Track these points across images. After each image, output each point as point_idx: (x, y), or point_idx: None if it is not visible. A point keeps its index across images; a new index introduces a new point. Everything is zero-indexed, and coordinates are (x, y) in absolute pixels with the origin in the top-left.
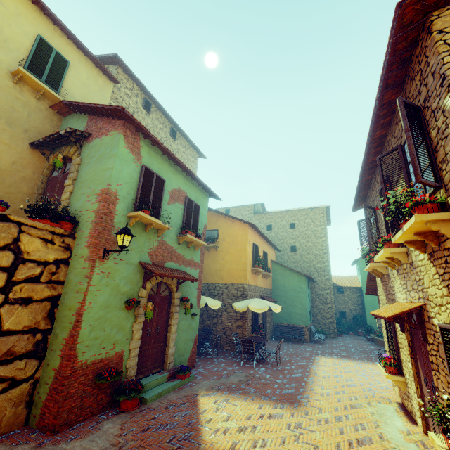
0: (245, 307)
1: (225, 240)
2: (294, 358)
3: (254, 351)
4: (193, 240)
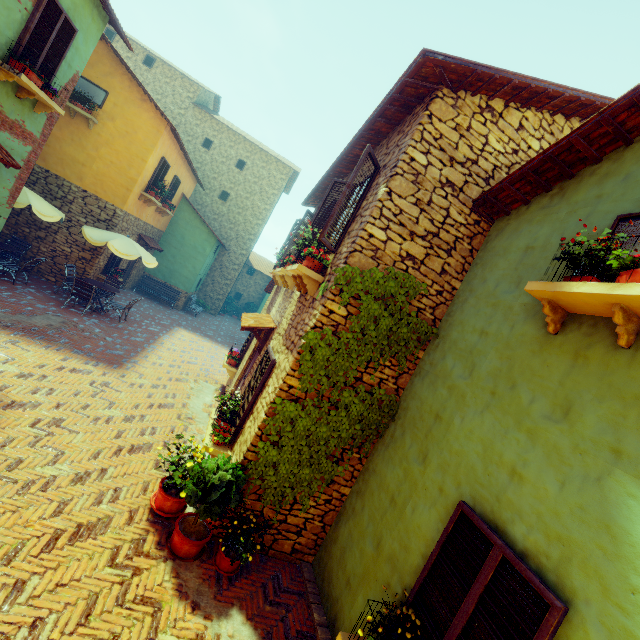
0: (101, 242)
1: (114, 120)
2: (149, 321)
3: (91, 298)
4: (34, 91)
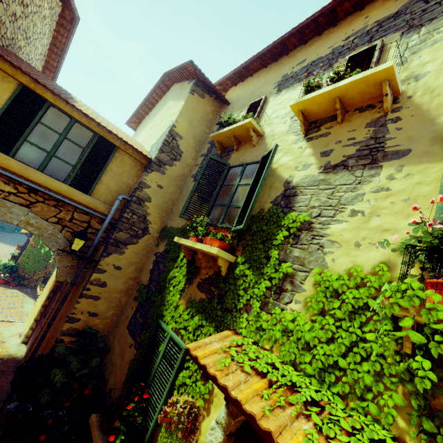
0: None
1: None
2: None
3: None
4: None
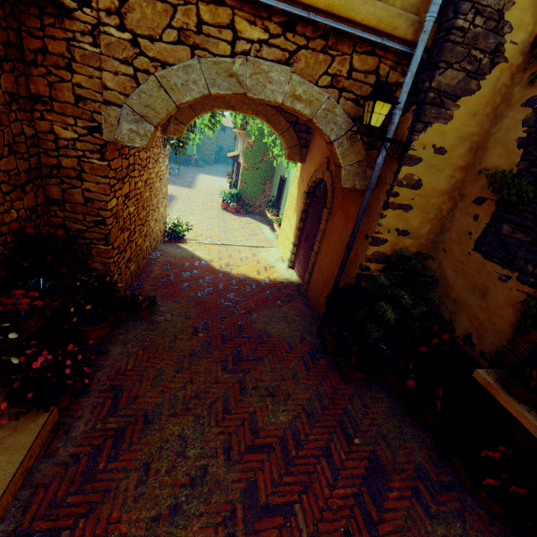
0: None
1: None
2: (186, 174)
3: None
4: None
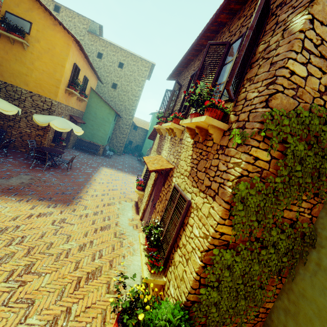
0: (45, 123)
1: (39, 41)
2: (85, 166)
3: (46, 160)
4: None
